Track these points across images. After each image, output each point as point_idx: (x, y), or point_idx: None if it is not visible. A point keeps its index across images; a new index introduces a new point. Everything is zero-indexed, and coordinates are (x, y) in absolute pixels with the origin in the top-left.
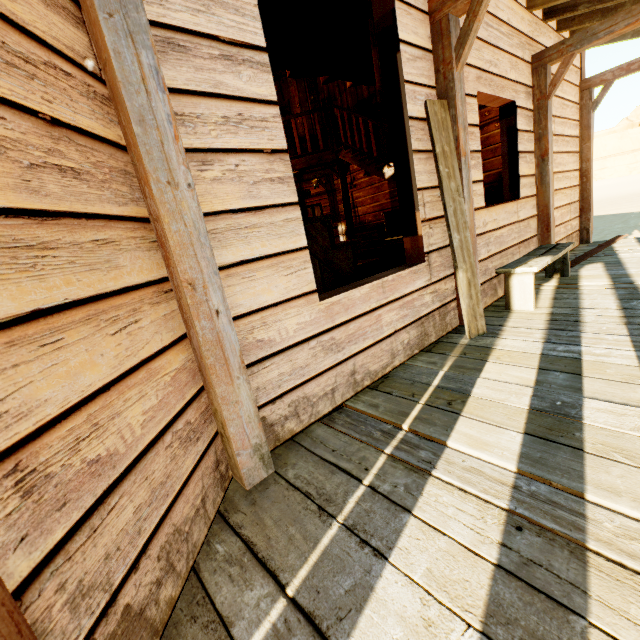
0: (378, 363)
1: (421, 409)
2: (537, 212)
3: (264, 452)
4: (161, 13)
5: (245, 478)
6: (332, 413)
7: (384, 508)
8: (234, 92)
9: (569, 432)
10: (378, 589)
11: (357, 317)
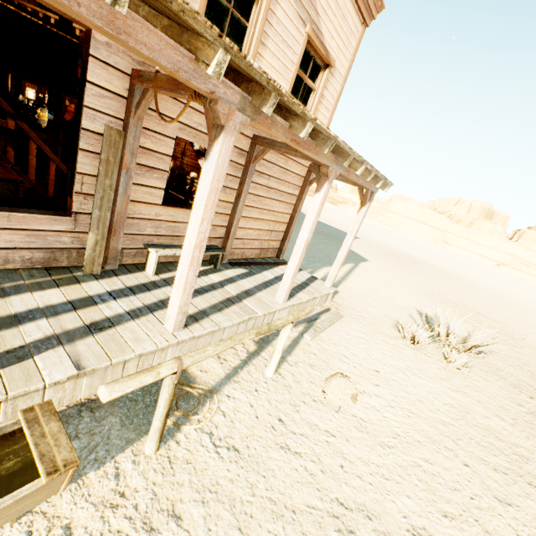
0: None
1: None
2: (228, 225)
3: None
4: None
5: None
6: None
7: None
8: None
9: (2, 327)
10: None
11: None
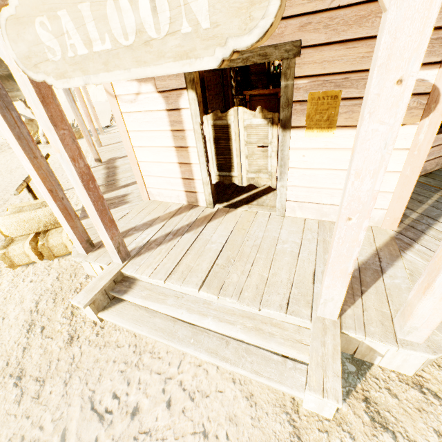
0: (430, 167)
1: None
2: None
3: None
4: None
5: None
6: None
7: None
8: None
9: None
10: None
11: (435, 146)
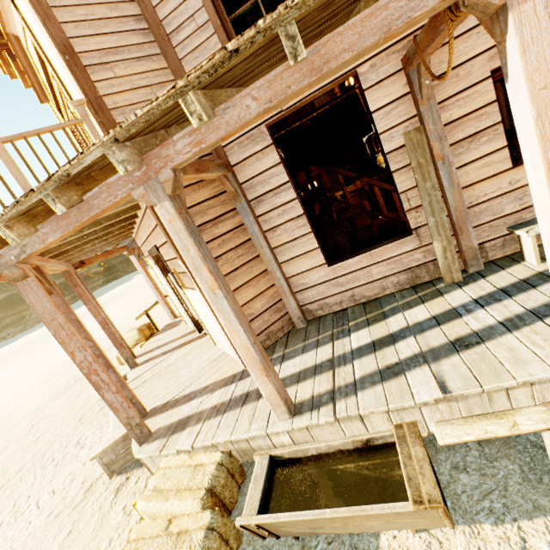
0: (371, 292)
1: (362, 320)
2: None
3: (302, 319)
4: (256, 194)
5: (296, 325)
6: (340, 311)
7: (314, 345)
8: (280, 204)
9: (384, 346)
10: (296, 358)
11: (352, 272)
